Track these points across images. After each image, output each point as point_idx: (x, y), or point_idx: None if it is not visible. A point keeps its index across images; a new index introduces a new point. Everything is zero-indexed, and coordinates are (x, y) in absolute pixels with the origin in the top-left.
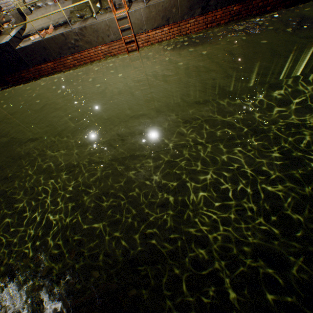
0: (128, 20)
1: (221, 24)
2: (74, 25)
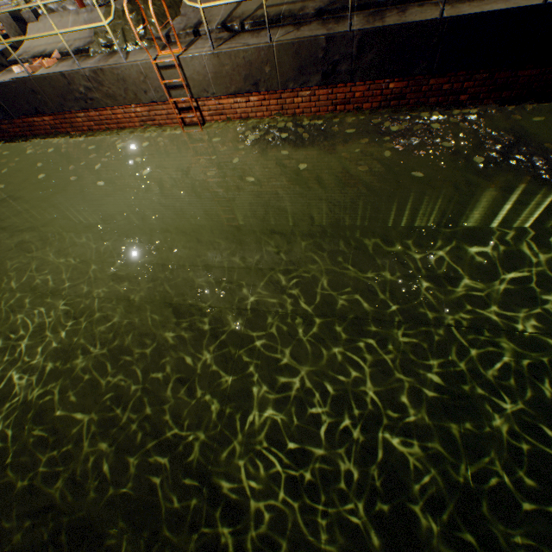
0: (180, 72)
1: (365, 109)
2: (90, 60)
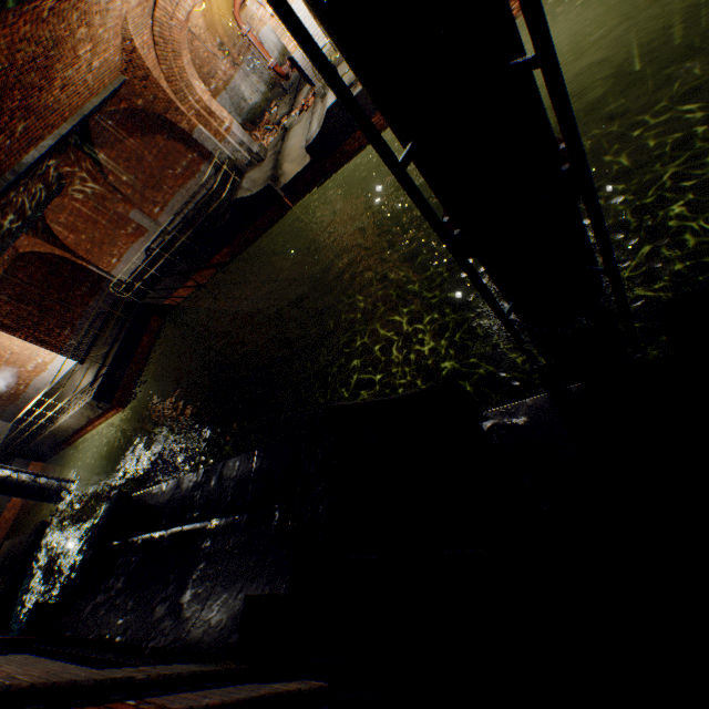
0: None
1: None
2: None
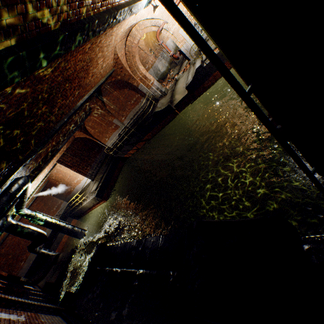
0: None
1: None
2: None
